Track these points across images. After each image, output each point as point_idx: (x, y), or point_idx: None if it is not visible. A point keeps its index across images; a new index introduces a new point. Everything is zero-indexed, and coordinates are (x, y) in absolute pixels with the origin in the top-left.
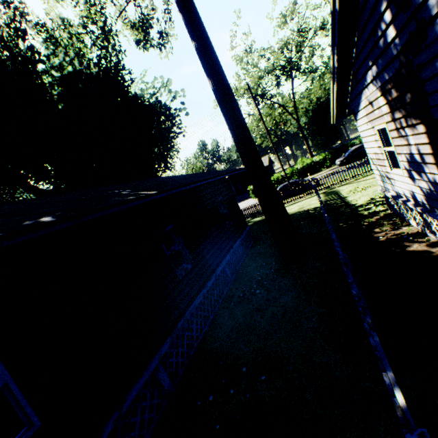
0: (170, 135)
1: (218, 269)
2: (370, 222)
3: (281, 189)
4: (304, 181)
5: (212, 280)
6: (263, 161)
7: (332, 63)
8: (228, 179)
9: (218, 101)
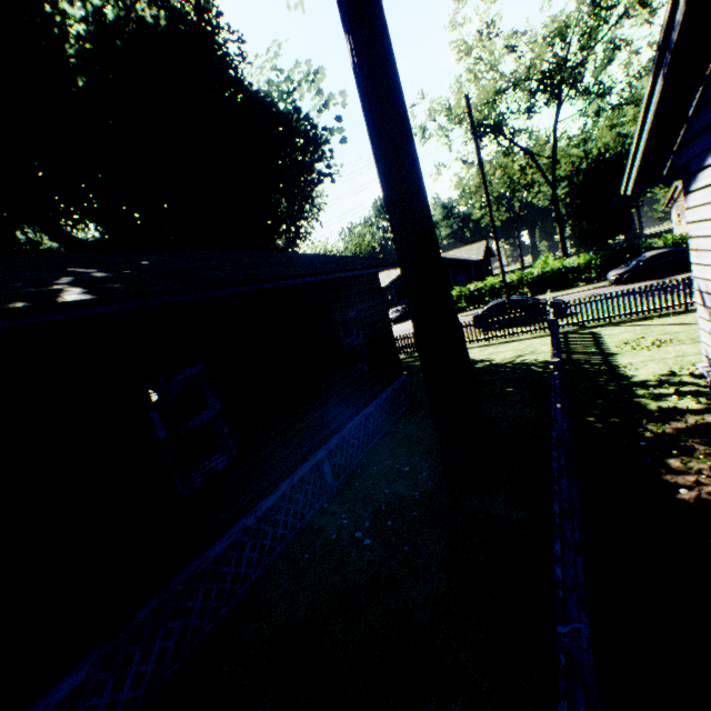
0: (308, 176)
1: (302, 467)
2: (660, 435)
3: (491, 310)
4: (539, 303)
5: (277, 494)
6: (476, 250)
7: (669, 12)
8: None
9: (361, 97)
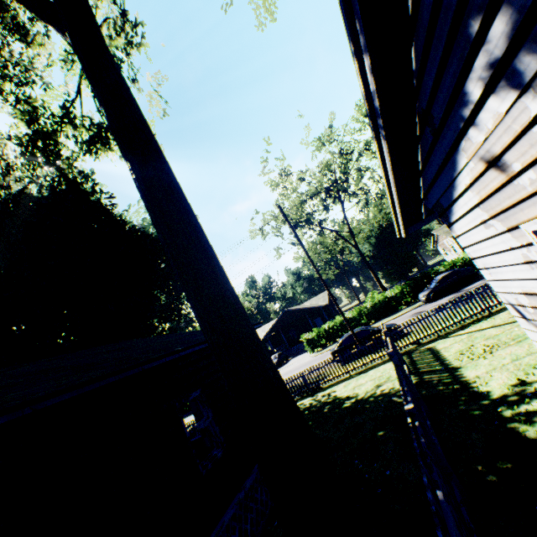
0: None
1: None
2: None
3: (343, 344)
4: (377, 330)
5: None
6: (322, 298)
7: (363, 86)
8: (275, 324)
9: (143, 202)
